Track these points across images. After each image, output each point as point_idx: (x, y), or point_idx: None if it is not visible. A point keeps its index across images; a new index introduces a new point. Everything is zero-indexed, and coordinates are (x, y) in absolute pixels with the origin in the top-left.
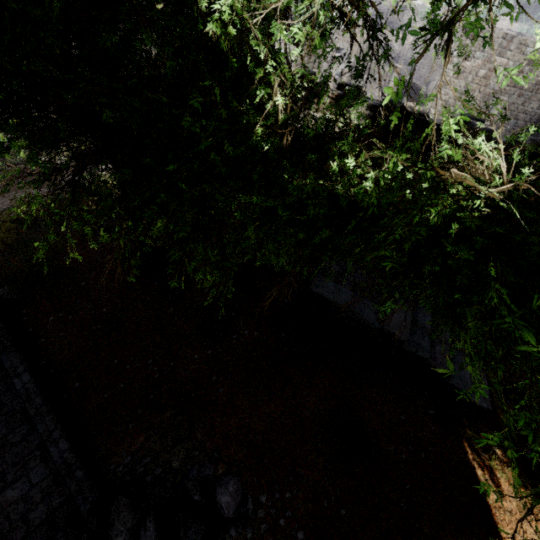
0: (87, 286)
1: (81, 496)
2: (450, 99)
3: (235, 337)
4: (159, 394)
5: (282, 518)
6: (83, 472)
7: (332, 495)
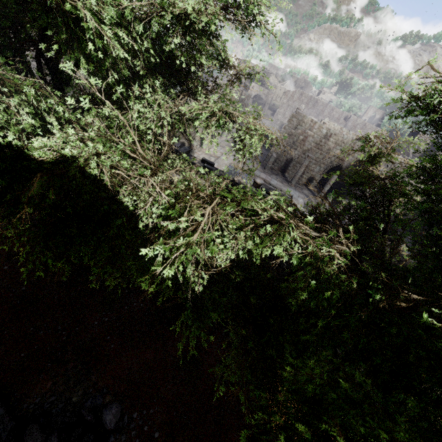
0: (9, 269)
1: (2, 426)
2: (285, 148)
3: (127, 307)
4: (65, 351)
5: (146, 426)
6: (4, 410)
7: (179, 408)
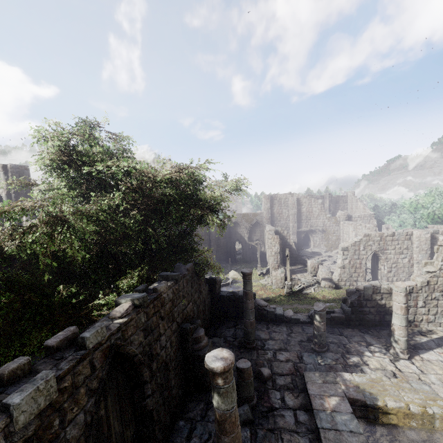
0: None
1: None
2: None
3: None
4: None
5: None
6: None
7: None
